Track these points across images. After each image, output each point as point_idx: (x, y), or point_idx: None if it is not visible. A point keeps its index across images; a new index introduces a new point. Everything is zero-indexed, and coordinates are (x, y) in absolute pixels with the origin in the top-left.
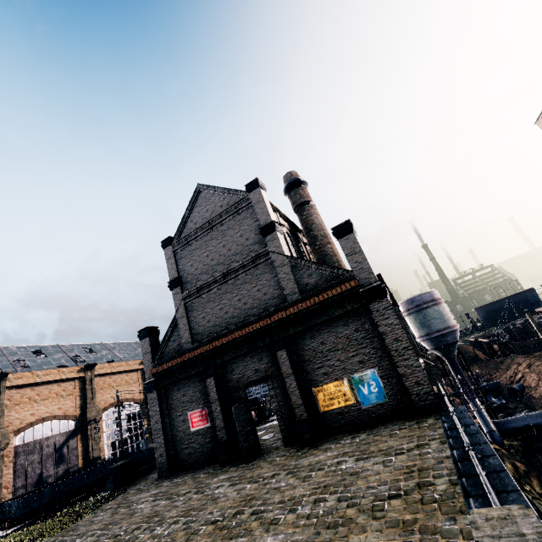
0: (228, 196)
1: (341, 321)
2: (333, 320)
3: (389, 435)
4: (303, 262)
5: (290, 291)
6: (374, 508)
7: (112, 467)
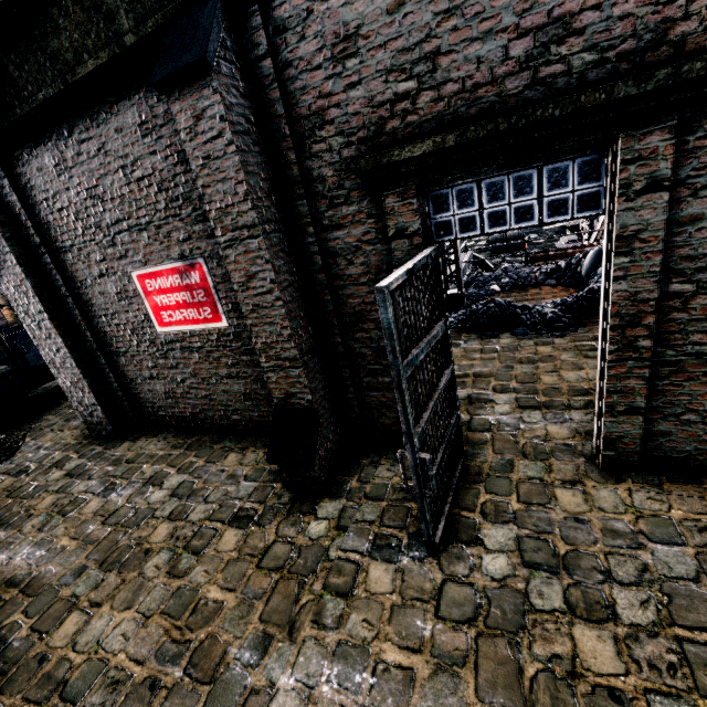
0: None
1: None
2: None
3: None
4: None
5: None
6: None
7: None
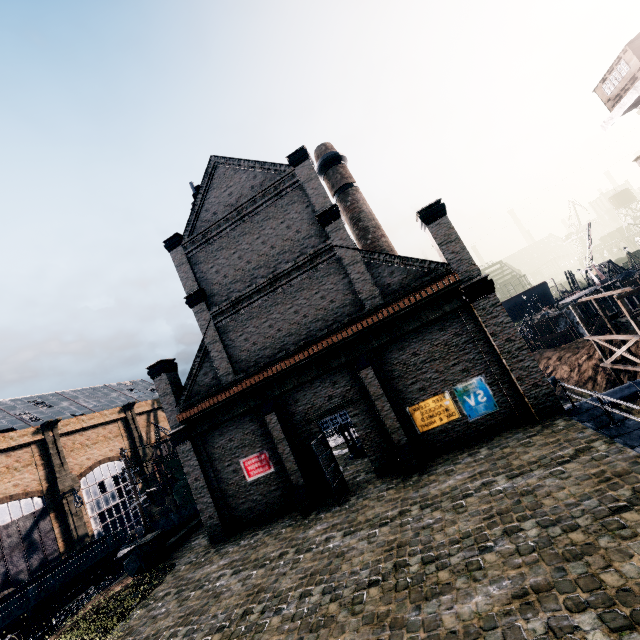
0: (261, 172)
1: (437, 326)
2: (426, 326)
3: (523, 445)
4: (382, 256)
5: (368, 295)
6: (608, 527)
7: (139, 545)
